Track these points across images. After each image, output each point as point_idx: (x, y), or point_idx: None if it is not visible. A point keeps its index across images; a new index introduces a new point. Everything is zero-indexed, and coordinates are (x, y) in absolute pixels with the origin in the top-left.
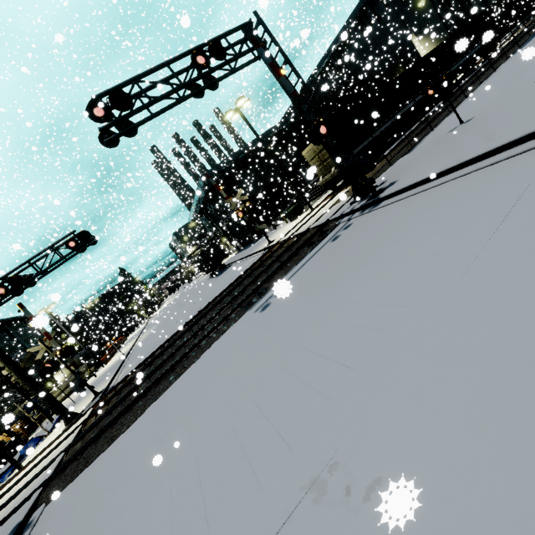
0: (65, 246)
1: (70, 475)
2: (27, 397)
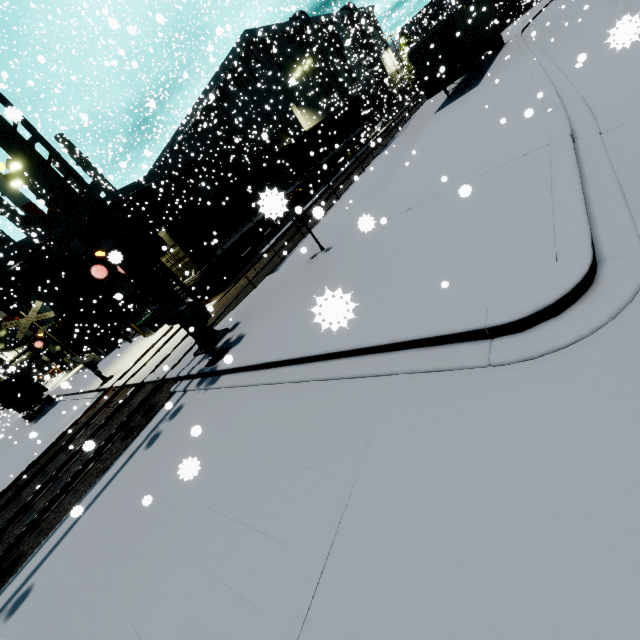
0: None
1: None
2: None
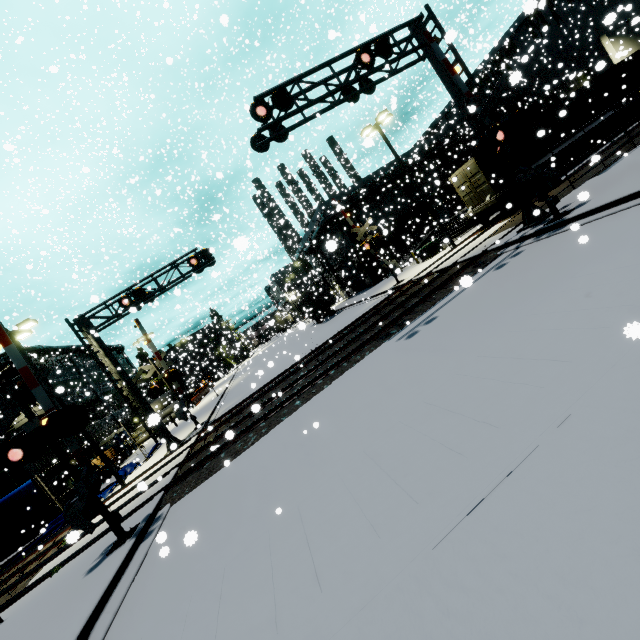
0: (187, 263)
1: (194, 481)
2: (136, 413)
